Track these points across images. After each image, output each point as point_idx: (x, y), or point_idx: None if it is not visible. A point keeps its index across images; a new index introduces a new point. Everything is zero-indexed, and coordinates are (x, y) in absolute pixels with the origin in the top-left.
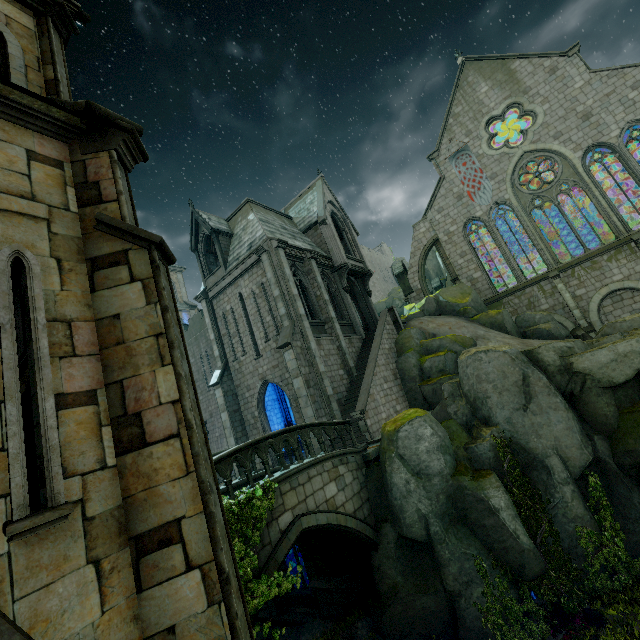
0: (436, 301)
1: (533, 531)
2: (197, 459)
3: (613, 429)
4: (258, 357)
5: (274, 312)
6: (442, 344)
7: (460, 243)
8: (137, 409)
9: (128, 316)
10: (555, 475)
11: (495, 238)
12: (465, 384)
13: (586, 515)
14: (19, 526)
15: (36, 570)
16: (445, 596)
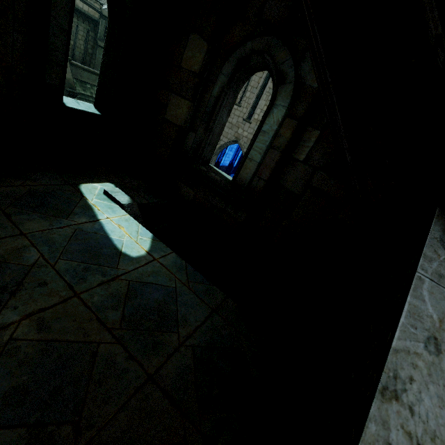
0: None
1: None
2: None
3: None
4: (247, 121)
5: None
6: None
7: None
8: None
9: None
10: None
11: None
12: None
13: None
14: None
15: None
16: None
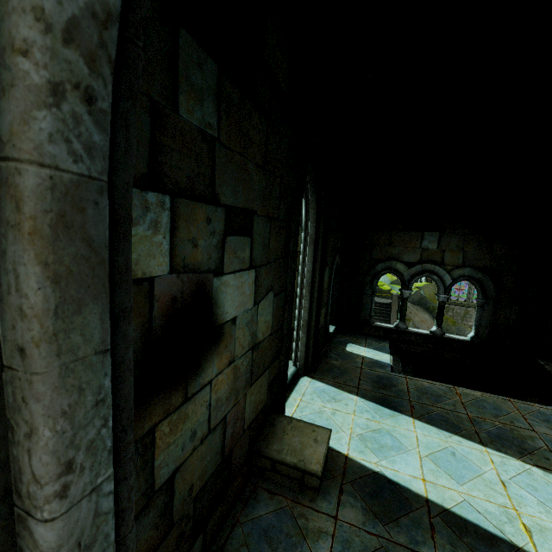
0: (420, 295)
1: None
2: None
3: None
4: None
5: None
6: None
7: None
8: None
9: None
10: None
11: None
12: None
13: None
14: None
15: None
16: None
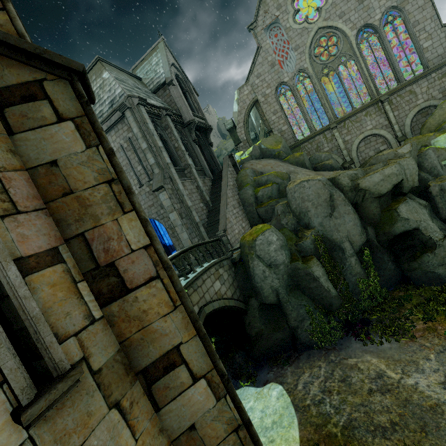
0: (260, 148)
1: (335, 285)
2: (182, 294)
3: (377, 221)
4: None
5: (144, 162)
6: (269, 179)
7: (273, 103)
8: (109, 260)
9: (68, 162)
10: (346, 252)
11: (297, 99)
12: (293, 204)
13: (361, 271)
14: (34, 411)
15: (65, 438)
16: (289, 330)
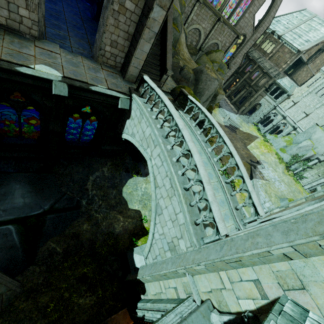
0: None
1: None
2: None
3: None
4: None
5: None
6: (178, 19)
7: None
8: None
9: None
10: None
11: None
12: (202, 85)
13: None
14: None
15: None
16: None
